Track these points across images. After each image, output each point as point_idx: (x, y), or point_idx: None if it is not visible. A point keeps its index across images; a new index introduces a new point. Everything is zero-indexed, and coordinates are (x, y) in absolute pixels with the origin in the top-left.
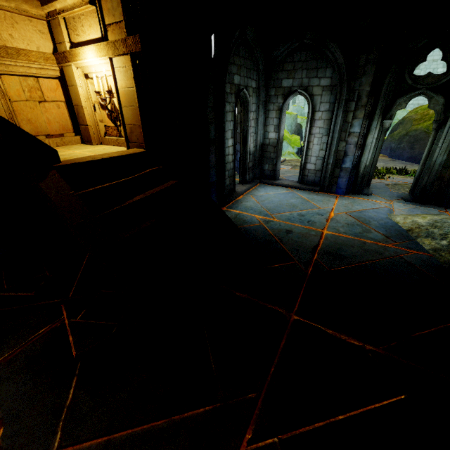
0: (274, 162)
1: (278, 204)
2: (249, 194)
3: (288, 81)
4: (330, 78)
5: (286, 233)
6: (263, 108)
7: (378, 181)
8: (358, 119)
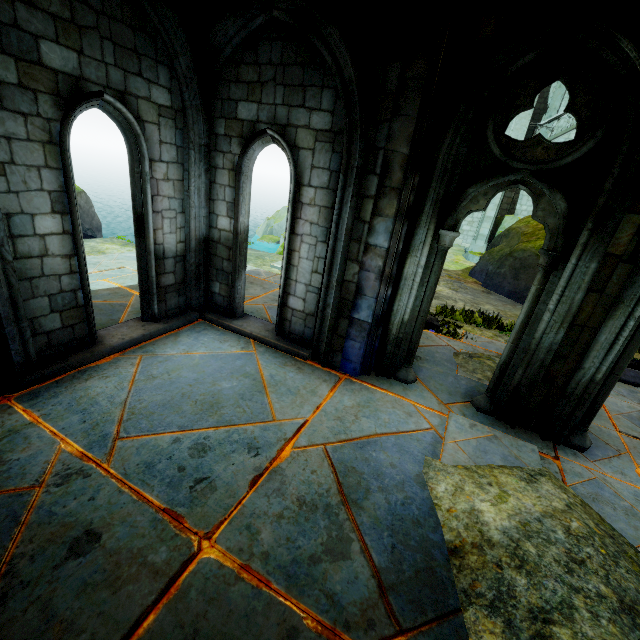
0: (230, 279)
1: (177, 397)
2: (143, 350)
3: (250, 108)
4: (331, 113)
5: (68, 550)
6: (203, 160)
7: (444, 341)
8: (385, 218)
